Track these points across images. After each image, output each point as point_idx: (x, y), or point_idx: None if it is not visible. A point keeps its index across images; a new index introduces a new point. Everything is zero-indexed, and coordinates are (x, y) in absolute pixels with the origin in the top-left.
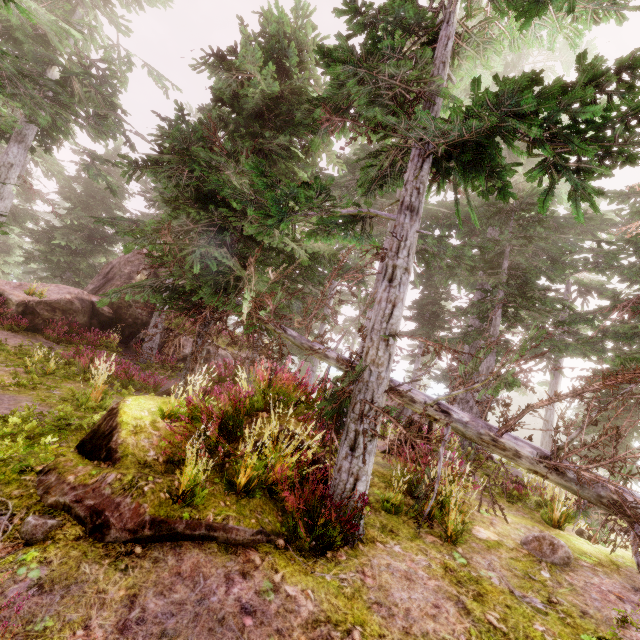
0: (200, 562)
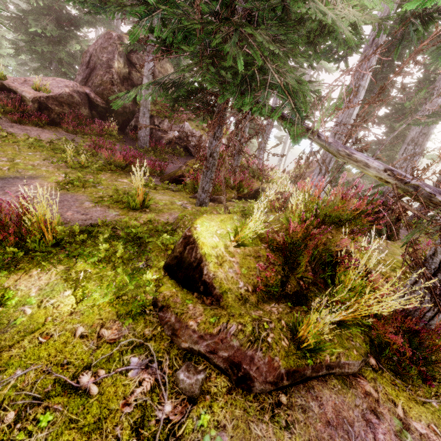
0: (336, 405)
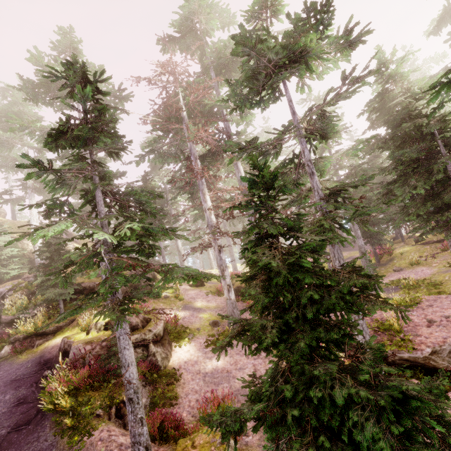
0: None
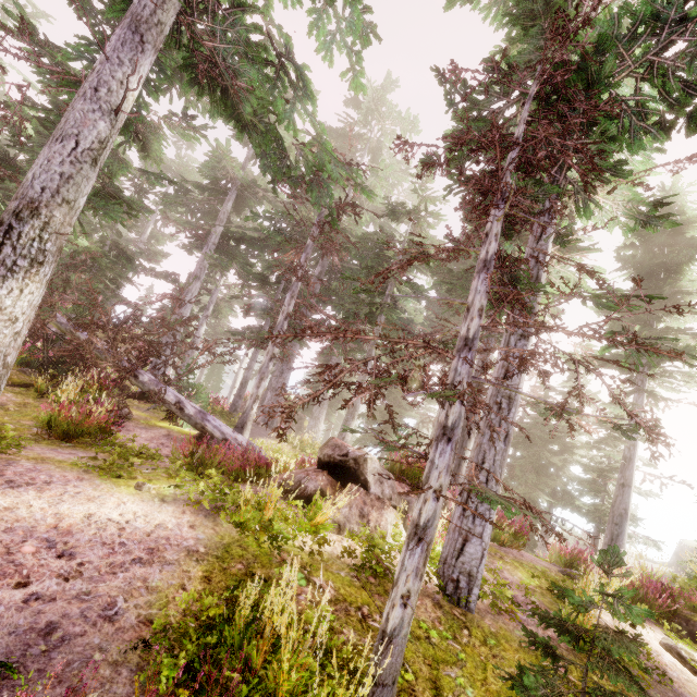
0: None
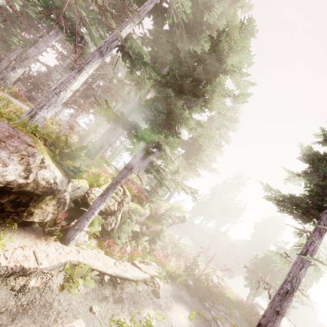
0: None
